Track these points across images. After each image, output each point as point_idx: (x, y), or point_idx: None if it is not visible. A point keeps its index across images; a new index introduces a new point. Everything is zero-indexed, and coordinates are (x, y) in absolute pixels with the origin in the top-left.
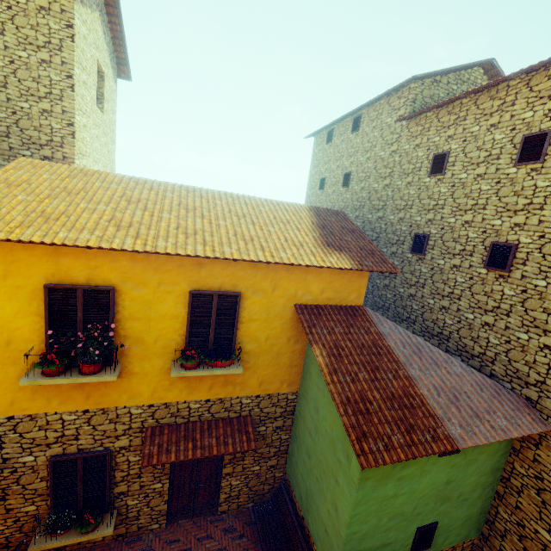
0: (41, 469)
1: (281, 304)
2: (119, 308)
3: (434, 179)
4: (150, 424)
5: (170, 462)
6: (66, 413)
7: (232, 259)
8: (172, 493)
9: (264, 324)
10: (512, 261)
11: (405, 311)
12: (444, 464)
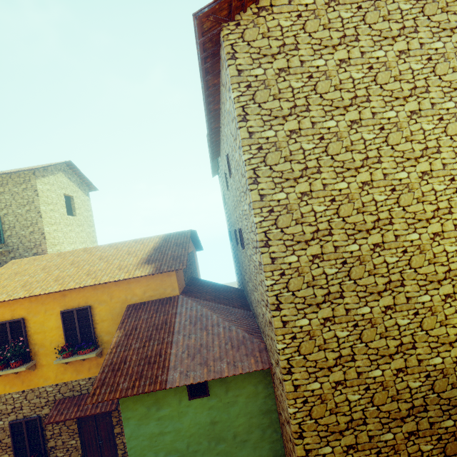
0: (8, 429)
1: (119, 307)
2: (29, 329)
3: (229, 192)
4: (59, 397)
5: (60, 421)
6: (14, 393)
7: (70, 289)
8: (86, 449)
9: (112, 321)
10: (243, 240)
11: (246, 288)
12: (200, 406)
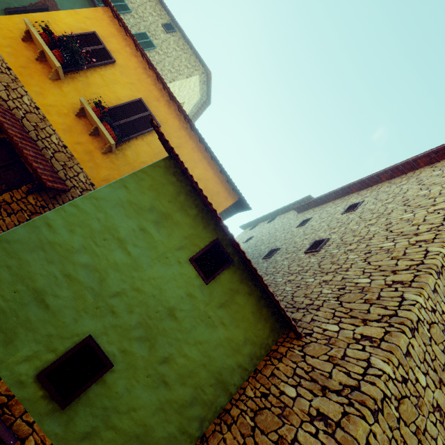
0: None
1: None
2: (103, 69)
3: (298, 228)
4: (17, 114)
5: None
6: (1, 58)
7: (177, 102)
8: None
9: (152, 154)
10: (323, 246)
11: None
12: (186, 279)
